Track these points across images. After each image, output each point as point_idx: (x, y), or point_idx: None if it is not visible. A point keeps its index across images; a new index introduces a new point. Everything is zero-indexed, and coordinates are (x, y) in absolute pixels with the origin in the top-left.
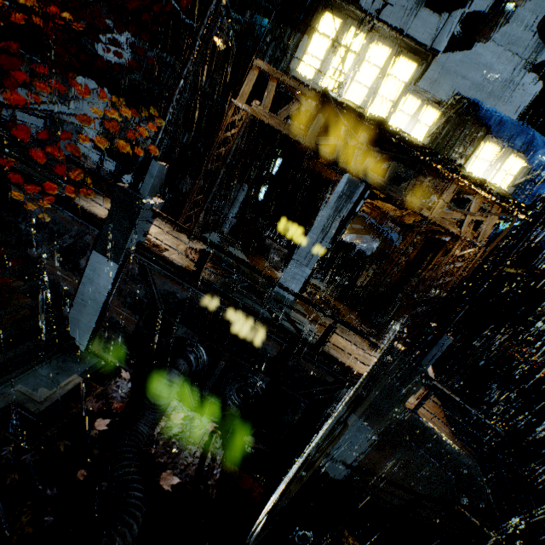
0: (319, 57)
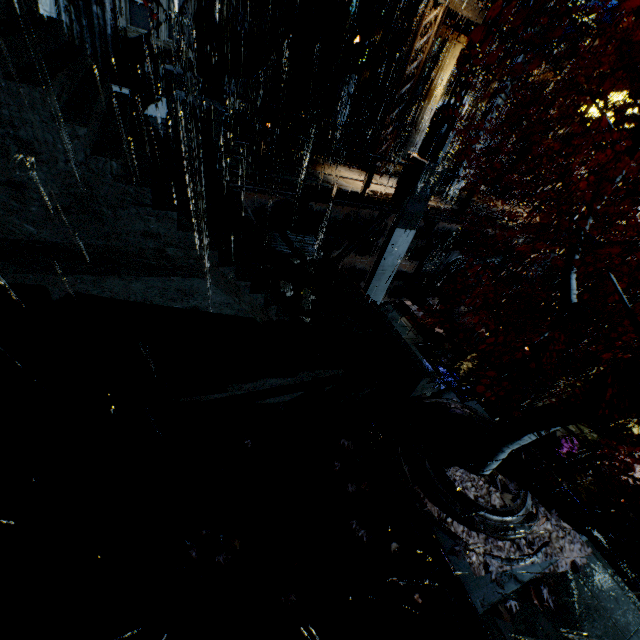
0: None
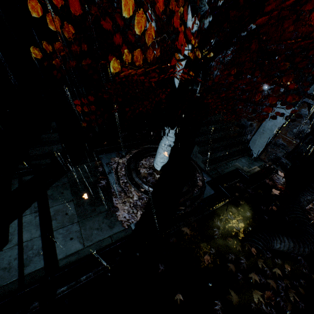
0: None
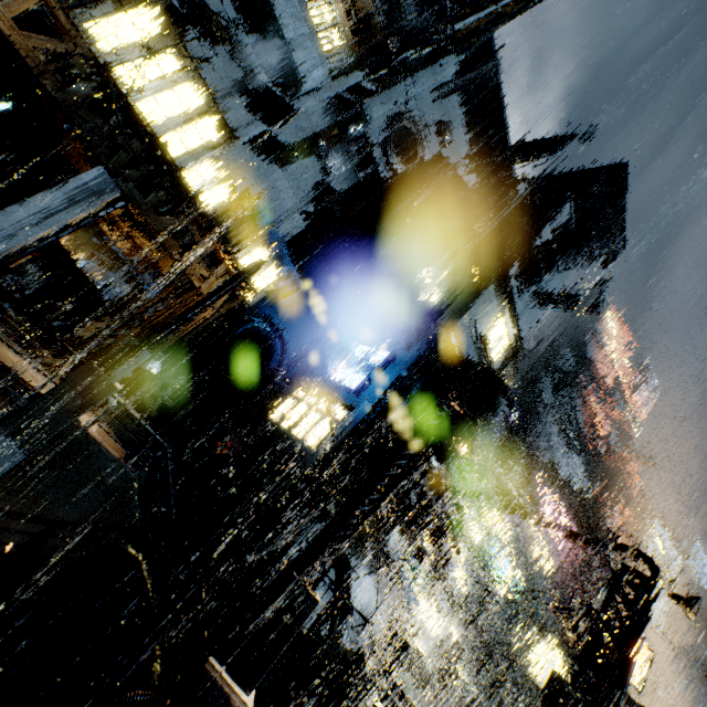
0: (121, 39)
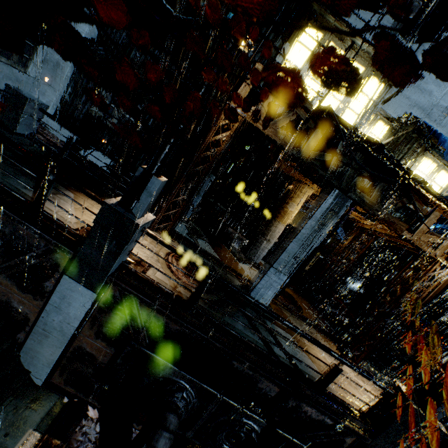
0: (298, 65)
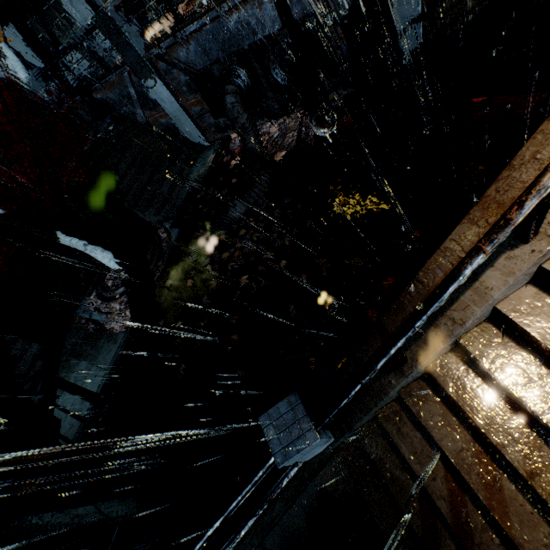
0: None
